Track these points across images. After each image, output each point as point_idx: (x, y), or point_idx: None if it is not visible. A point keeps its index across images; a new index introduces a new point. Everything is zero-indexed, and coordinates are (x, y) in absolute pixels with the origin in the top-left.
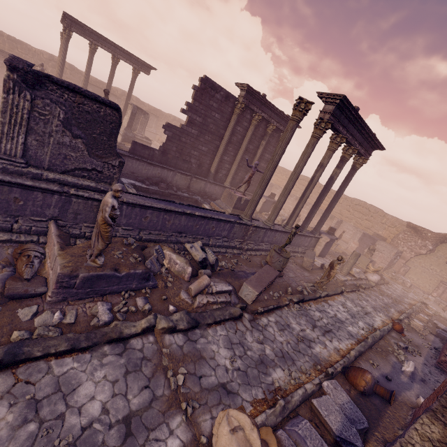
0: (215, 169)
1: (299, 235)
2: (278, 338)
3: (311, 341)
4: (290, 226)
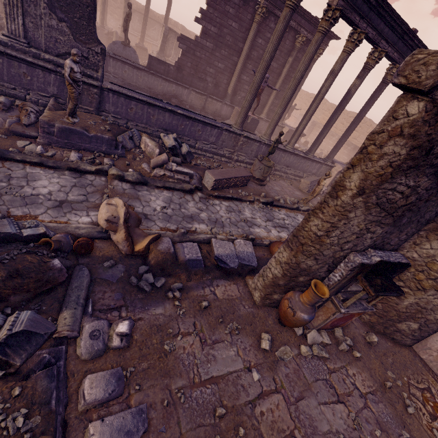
0: (232, 89)
1: (303, 158)
2: (221, 213)
3: (255, 225)
4: (292, 146)
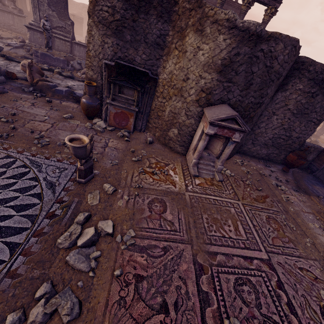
0: None
1: None
2: None
3: None
4: None
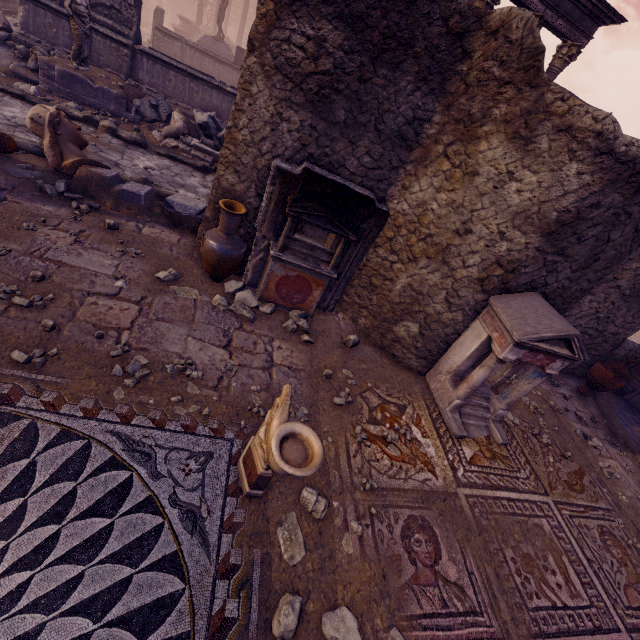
0: None
1: None
2: None
3: None
4: None
